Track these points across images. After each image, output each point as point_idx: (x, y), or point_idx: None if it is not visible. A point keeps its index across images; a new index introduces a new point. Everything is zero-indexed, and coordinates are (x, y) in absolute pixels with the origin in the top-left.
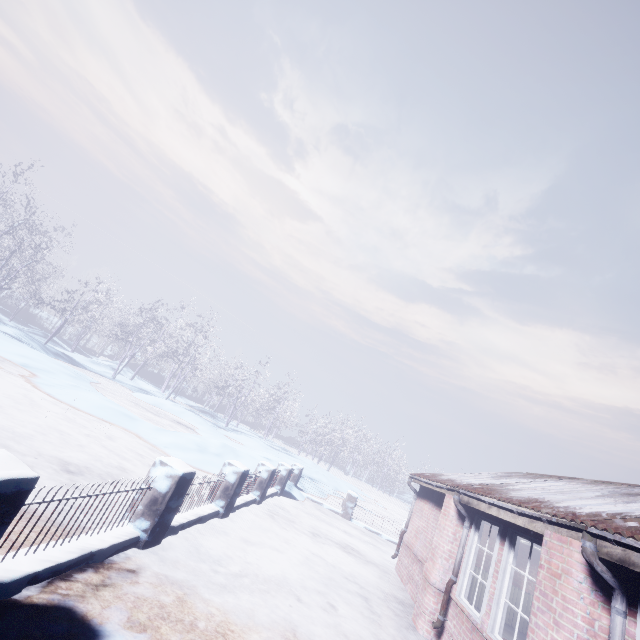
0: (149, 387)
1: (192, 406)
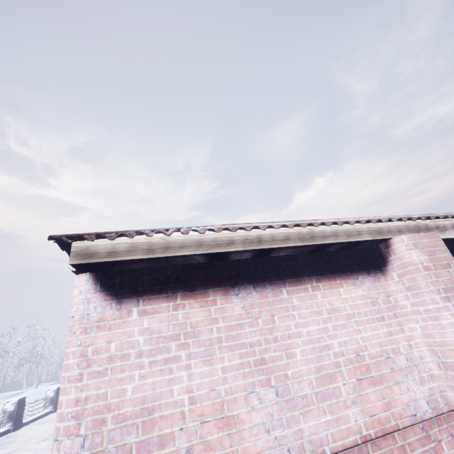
0: (14, 392)
1: (53, 384)
